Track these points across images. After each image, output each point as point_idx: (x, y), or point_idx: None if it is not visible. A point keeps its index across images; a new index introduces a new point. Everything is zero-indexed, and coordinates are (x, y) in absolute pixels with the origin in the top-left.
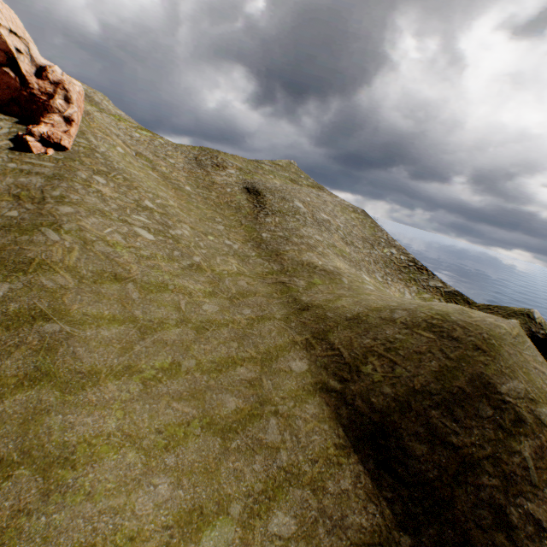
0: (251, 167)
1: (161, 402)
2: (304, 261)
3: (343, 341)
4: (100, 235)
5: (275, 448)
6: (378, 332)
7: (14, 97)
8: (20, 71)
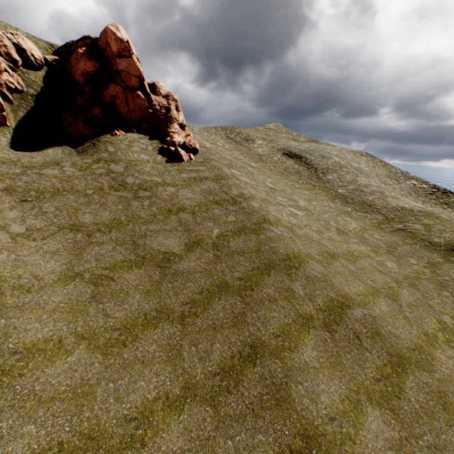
0: (264, 136)
1: None
2: (396, 207)
3: None
4: (287, 221)
5: None
6: None
7: (143, 116)
8: (146, 91)
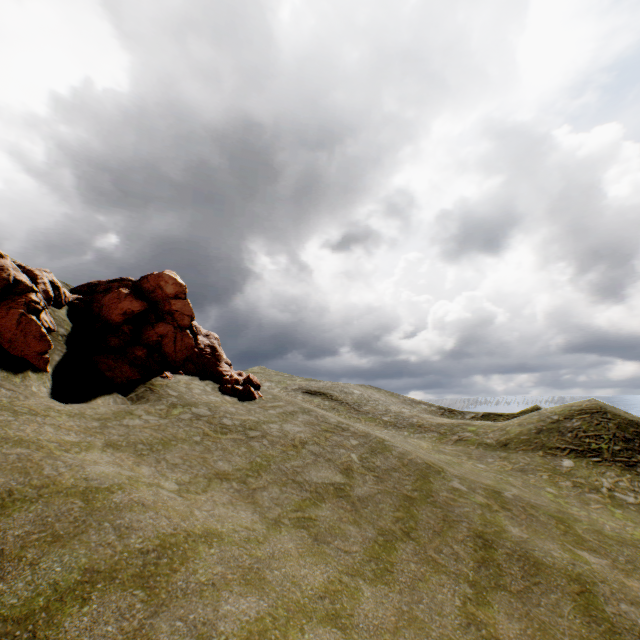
0: (264, 378)
1: (590, 509)
2: (440, 423)
3: (560, 442)
4: (391, 440)
5: (639, 502)
6: (565, 428)
7: (188, 355)
8: (193, 330)
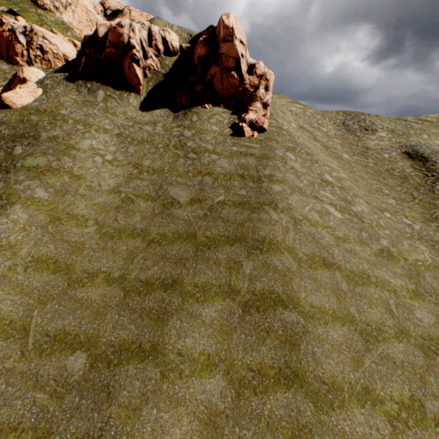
0: (400, 127)
1: None
2: None
3: None
4: (303, 213)
5: None
6: None
7: (233, 93)
8: (240, 72)
